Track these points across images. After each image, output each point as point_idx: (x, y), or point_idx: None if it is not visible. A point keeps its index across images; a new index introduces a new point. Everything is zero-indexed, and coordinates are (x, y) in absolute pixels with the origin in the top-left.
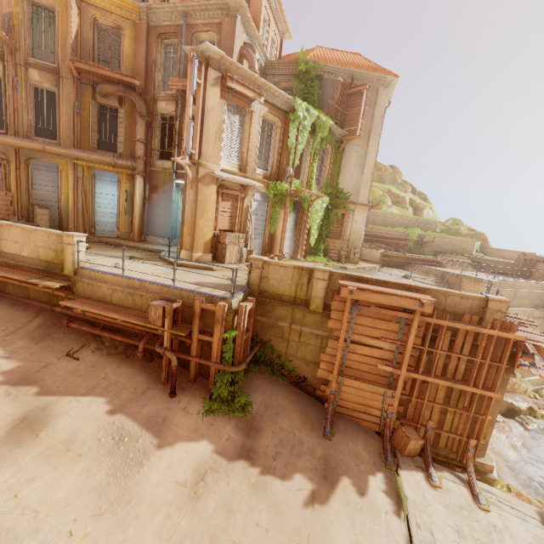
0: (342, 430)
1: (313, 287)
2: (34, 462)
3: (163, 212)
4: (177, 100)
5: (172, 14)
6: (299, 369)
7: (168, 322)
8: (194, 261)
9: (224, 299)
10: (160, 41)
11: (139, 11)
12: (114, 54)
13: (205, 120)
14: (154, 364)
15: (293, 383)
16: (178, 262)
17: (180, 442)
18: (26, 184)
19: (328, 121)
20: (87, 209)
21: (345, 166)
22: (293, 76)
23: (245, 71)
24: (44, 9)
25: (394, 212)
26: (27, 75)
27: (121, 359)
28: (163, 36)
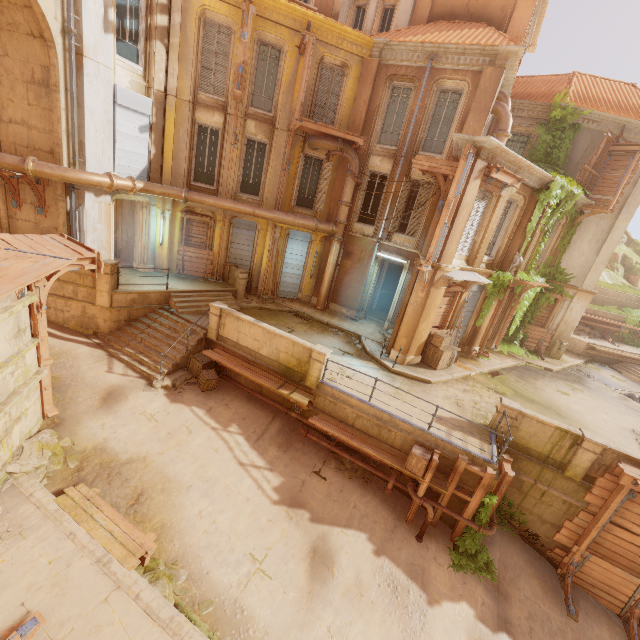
0: (583, 608)
1: (576, 455)
2: (343, 605)
3: (354, 282)
4: (397, 160)
5: (414, 53)
6: (531, 523)
7: (430, 476)
8: (461, 417)
9: (489, 463)
10: (388, 83)
11: (373, 46)
12: (333, 99)
13: (456, 218)
14: (392, 495)
15: (525, 539)
16: (395, 369)
17: (445, 600)
18: (226, 242)
19: (579, 195)
20: (277, 270)
21: (576, 241)
22: (539, 124)
23: (513, 156)
24: (271, 48)
25: (608, 285)
26: (244, 127)
27: (362, 485)
28: (394, 77)
